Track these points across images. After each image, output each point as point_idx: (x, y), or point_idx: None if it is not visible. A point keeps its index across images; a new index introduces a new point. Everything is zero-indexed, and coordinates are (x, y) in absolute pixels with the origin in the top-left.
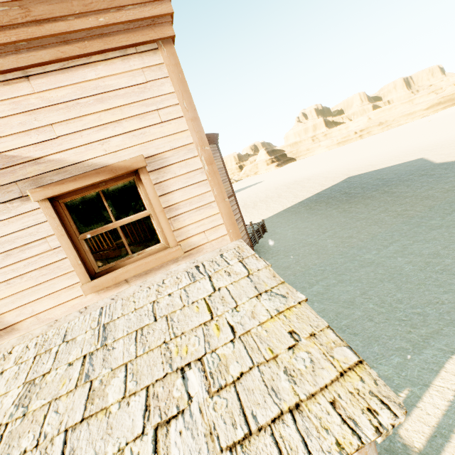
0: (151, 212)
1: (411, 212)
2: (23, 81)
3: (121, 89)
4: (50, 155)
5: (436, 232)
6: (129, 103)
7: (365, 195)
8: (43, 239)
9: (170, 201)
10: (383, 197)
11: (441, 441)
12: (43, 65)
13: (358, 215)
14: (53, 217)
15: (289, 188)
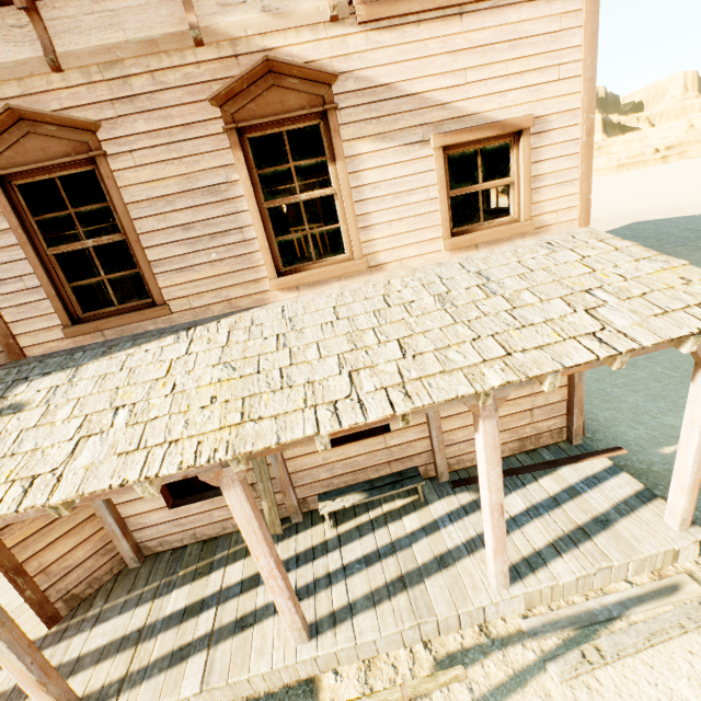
0: (514, 181)
1: None
2: (457, 19)
3: (535, 36)
4: (455, 102)
5: None
6: (536, 54)
7: (663, 250)
8: (426, 187)
9: (538, 171)
10: (694, 255)
11: None
12: (478, 2)
13: None
14: (441, 167)
15: None
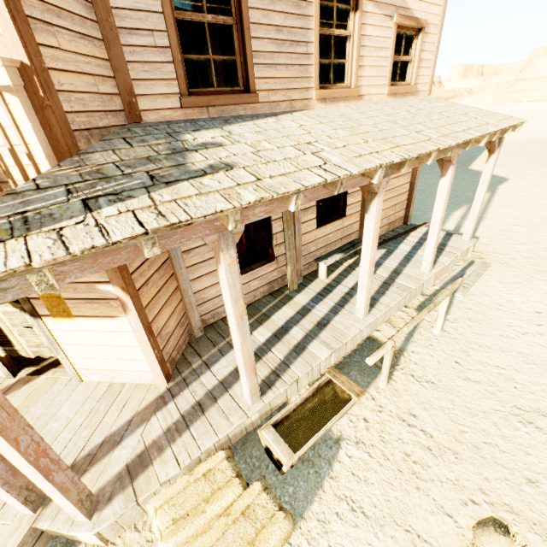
0: (412, 59)
1: None
2: None
3: None
4: None
5: (430, 175)
6: None
7: None
8: (386, 49)
9: (422, 56)
10: None
11: (459, 228)
12: None
13: None
14: (394, 37)
15: None
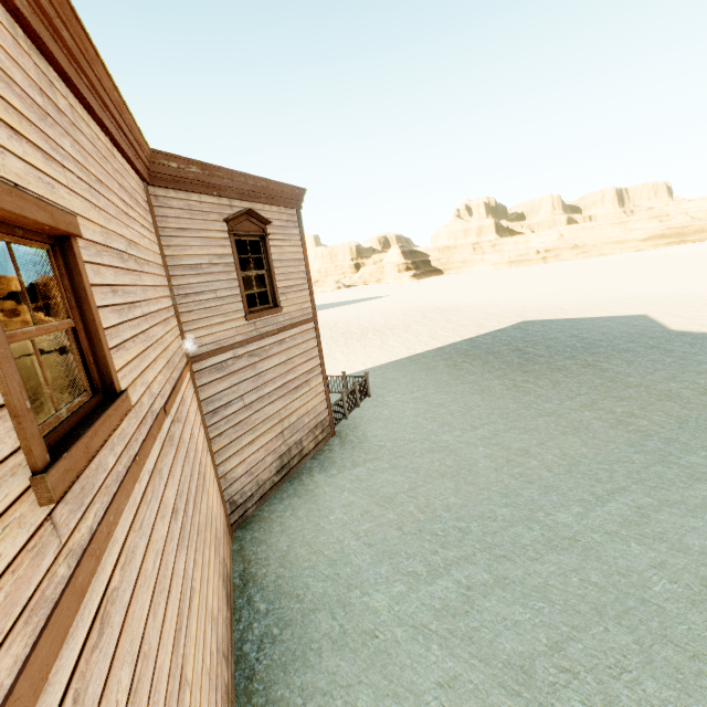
0: None
1: (643, 421)
2: None
3: None
4: None
5: (706, 488)
6: None
7: (553, 363)
8: None
9: None
10: (586, 374)
11: None
12: None
13: (541, 403)
14: None
15: (426, 317)
